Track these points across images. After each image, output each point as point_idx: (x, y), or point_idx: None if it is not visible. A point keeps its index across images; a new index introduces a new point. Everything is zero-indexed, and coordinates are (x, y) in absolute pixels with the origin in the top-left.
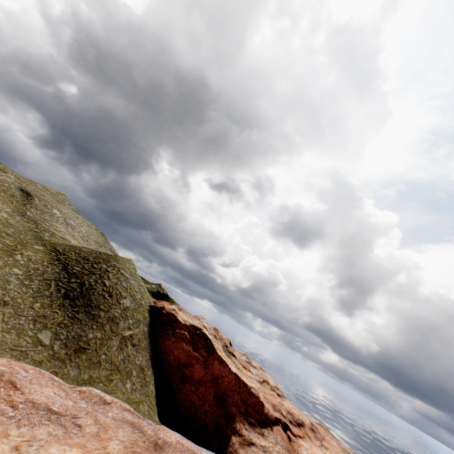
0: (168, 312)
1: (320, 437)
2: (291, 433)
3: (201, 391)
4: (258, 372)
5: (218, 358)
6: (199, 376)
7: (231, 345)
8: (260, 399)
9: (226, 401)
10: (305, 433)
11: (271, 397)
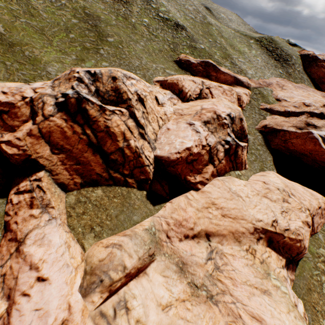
0: (312, 56)
1: None
2: None
3: None
4: None
5: None
6: None
7: None
8: None
9: None
10: None
11: None
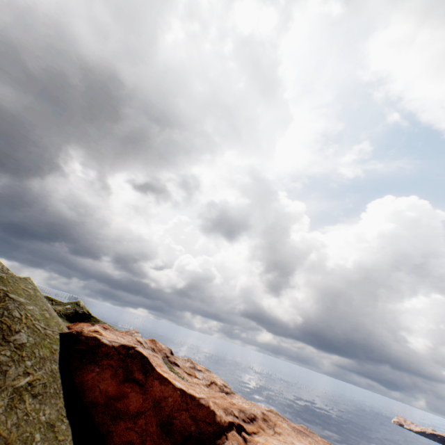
0: (88, 336)
1: (273, 424)
2: (246, 432)
3: (141, 425)
4: (205, 375)
5: (159, 377)
6: (137, 406)
7: (173, 354)
8: (211, 408)
9: (173, 425)
10: (258, 426)
11: (221, 400)
